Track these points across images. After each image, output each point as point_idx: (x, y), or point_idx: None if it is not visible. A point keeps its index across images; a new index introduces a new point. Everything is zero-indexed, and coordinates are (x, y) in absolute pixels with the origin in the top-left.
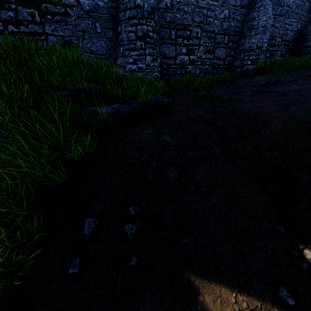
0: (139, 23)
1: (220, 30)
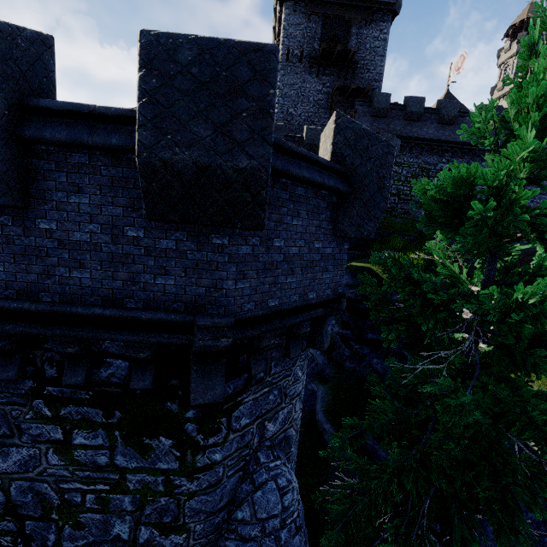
0: None
1: None
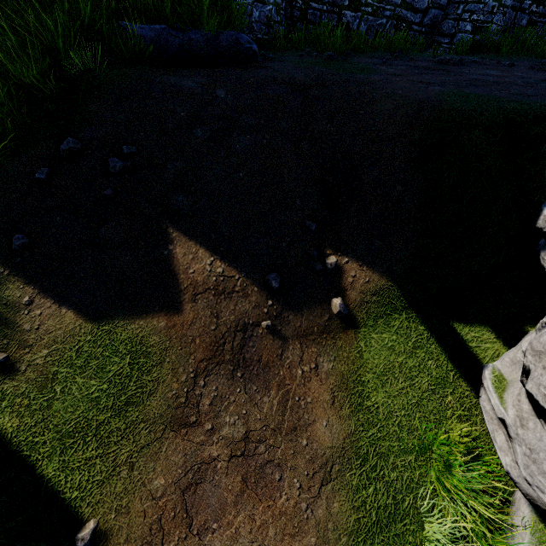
0: None
1: None
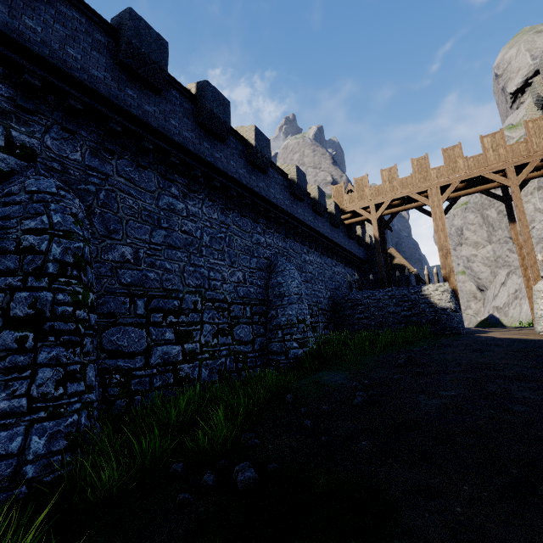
0: (26, 285)
1: (235, 298)
